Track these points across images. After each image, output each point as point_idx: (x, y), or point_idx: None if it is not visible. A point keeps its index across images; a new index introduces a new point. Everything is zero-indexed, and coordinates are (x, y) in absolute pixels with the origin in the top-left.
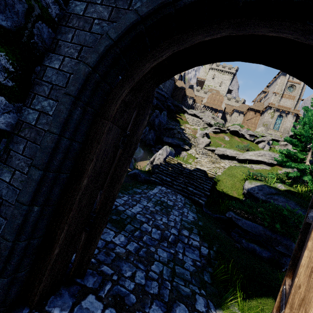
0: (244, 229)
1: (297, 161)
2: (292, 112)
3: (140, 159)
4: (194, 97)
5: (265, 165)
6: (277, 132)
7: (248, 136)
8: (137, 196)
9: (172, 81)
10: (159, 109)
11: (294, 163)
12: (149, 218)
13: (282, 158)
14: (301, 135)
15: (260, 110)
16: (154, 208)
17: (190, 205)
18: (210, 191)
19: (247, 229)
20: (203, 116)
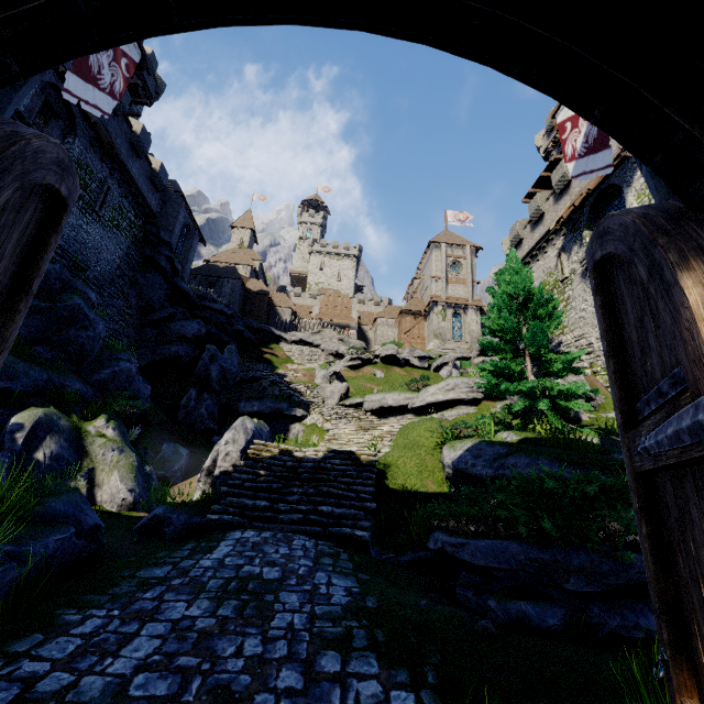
0: (482, 567)
1: (514, 378)
2: (471, 304)
3: (183, 476)
4: (292, 306)
5: (465, 405)
6: (462, 344)
7: (416, 361)
8: (150, 596)
9: (237, 281)
10: (217, 342)
11: (512, 383)
12: (189, 668)
13: (490, 380)
14: (502, 330)
15: (421, 310)
16: (215, 613)
17: (335, 556)
18: (376, 500)
19: (489, 564)
20: (320, 340)
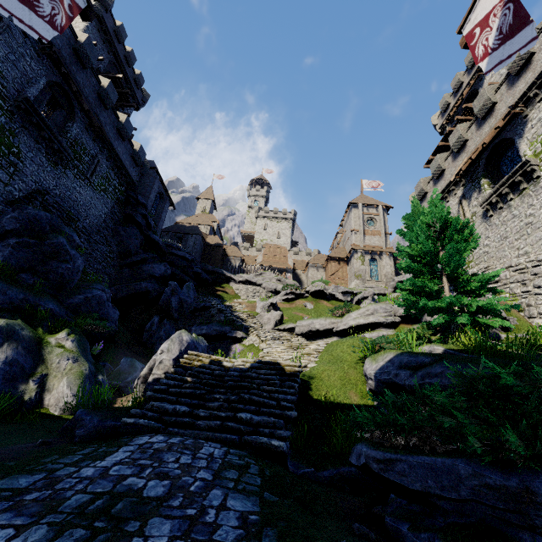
0: (419, 493)
1: (430, 297)
2: (385, 251)
3: None
4: (241, 256)
5: (384, 328)
6: (379, 283)
7: (341, 296)
8: None
9: (199, 236)
10: (180, 281)
11: (428, 302)
12: None
13: (407, 298)
14: (416, 255)
15: (344, 257)
16: None
17: (243, 468)
18: (299, 409)
19: (428, 489)
20: (262, 280)
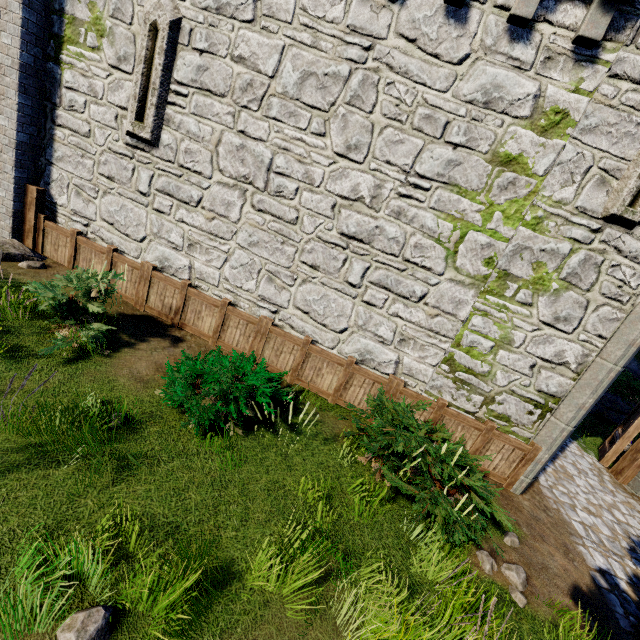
0: None
1: None
2: None
3: None
4: None
5: None
6: None
7: None
8: None
9: None
10: None
11: None
12: None
13: None
14: None
15: None
16: None
17: None
18: None
19: None
20: None
